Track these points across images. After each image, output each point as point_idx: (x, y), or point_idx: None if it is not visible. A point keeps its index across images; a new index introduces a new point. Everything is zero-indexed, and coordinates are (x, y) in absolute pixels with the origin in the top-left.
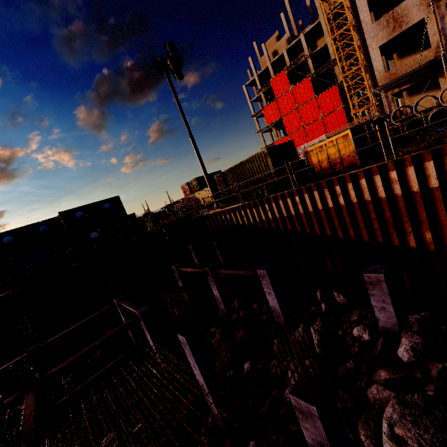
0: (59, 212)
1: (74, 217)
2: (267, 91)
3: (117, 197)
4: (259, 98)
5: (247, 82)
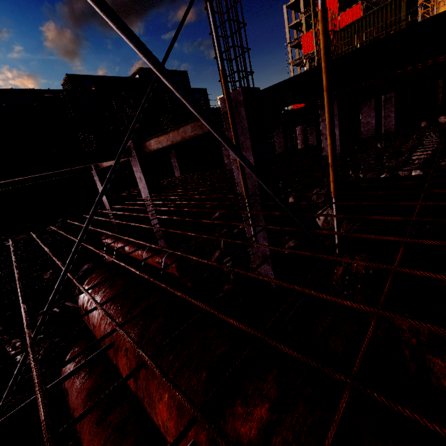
0: (140, 67)
1: (151, 78)
2: (308, 17)
3: (186, 72)
4: (297, 25)
5: (289, 2)
